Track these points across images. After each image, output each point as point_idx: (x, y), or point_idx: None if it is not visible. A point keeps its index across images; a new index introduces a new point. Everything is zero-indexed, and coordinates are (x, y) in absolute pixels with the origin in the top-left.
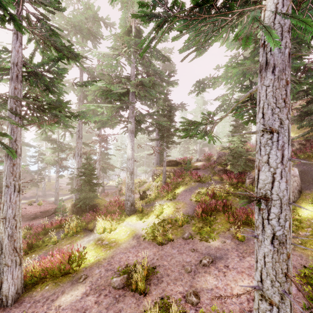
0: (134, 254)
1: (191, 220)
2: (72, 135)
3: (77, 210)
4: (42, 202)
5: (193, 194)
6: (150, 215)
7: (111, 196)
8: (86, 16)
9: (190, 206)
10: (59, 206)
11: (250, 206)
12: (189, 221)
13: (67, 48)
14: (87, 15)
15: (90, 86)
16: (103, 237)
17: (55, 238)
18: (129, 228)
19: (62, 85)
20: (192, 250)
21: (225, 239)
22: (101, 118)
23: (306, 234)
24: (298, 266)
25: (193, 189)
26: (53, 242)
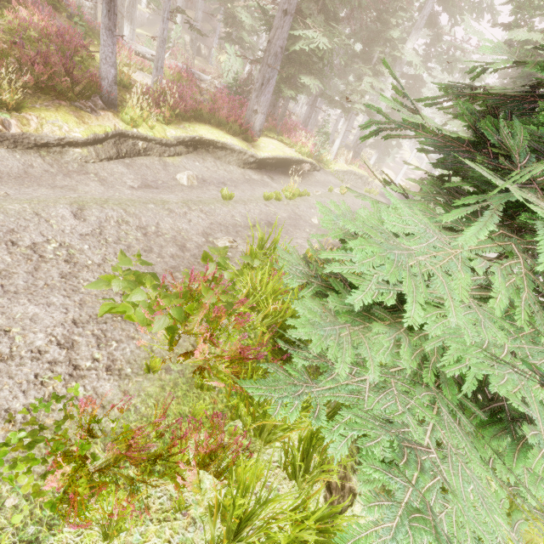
0: None
1: None
2: None
3: None
4: None
5: None
6: None
7: None
8: None
9: None
10: None
11: None
12: None
13: None
14: None
15: None
16: None
17: None
18: None
19: None
20: None
21: None
22: None
23: None
24: None
25: None
26: None
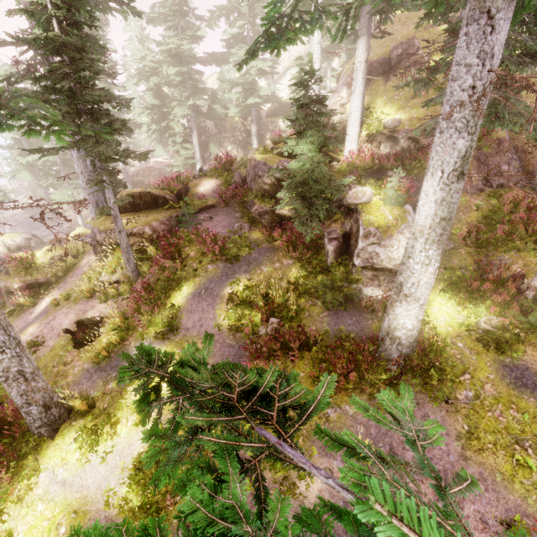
0: None
1: None
2: None
3: None
4: None
5: (220, 310)
6: (121, 416)
7: None
8: None
9: (220, 350)
10: None
11: (347, 320)
12: None
13: None
14: None
15: None
16: None
17: None
18: (63, 504)
19: None
20: None
21: (329, 459)
22: None
23: (468, 395)
24: (489, 519)
25: (215, 285)
26: None
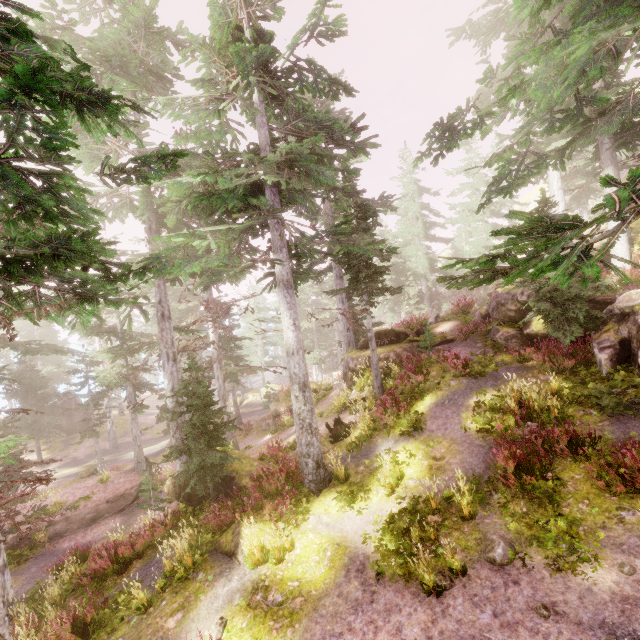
0: (365, 637)
1: (491, 493)
2: (147, 314)
3: (186, 493)
4: (109, 473)
5: (466, 414)
6: (372, 488)
7: (257, 430)
8: (128, 27)
9: (468, 449)
10: (144, 486)
11: None
12: (485, 498)
13: (72, 79)
14: (132, 25)
15: (158, 177)
16: (266, 577)
17: (141, 598)
18: (328, 537)
19: (82, 192)
20: (542, 611)
21: (628, 556)
22: (207, 263)
23: None
24: None
25: (459, 396)
26: (137, 608)
